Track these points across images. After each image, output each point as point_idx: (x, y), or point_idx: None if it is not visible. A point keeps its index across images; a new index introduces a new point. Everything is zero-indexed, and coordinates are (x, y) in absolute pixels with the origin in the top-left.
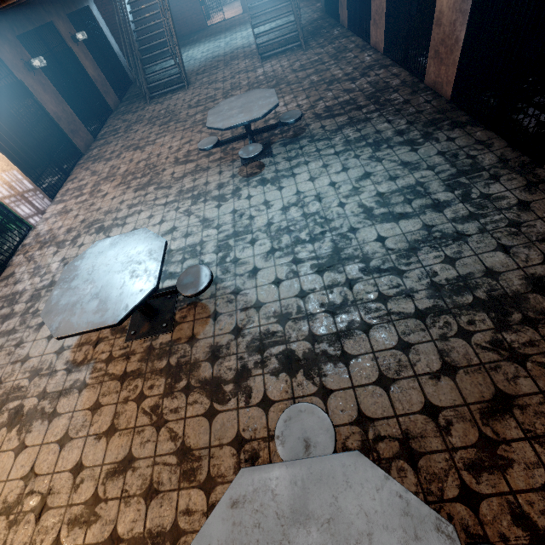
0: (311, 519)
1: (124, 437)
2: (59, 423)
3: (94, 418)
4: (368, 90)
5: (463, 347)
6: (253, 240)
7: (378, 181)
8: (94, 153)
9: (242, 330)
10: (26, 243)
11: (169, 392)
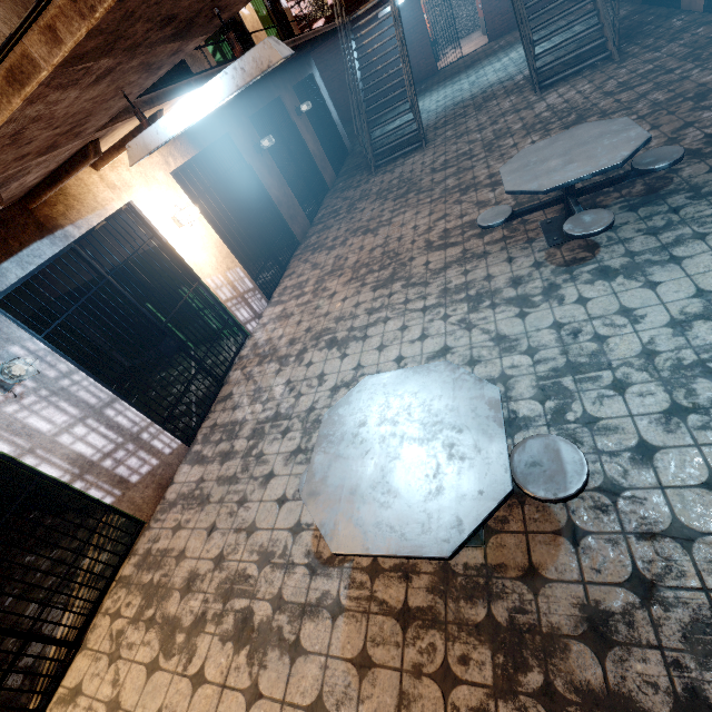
0: None
1: None
2: (306, 670)
3: (364, 687)
4: None
5: None
6: (618, 383)
7: None
8: (312, 241)
9: (656, 588)
10: (243, 354)
11: (505, 690)
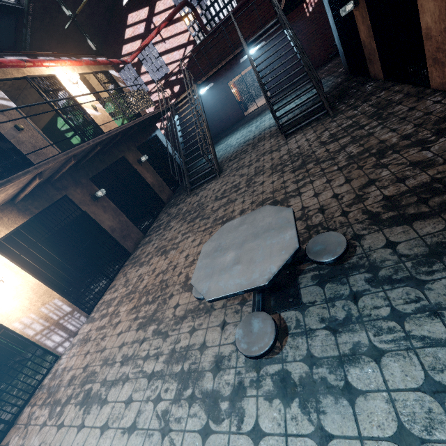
0: None
1: None
2: None
3: None
4: None
5: None
6: None
7: None
8: (137, 253)
9: None
10: (44, 383)
11: None
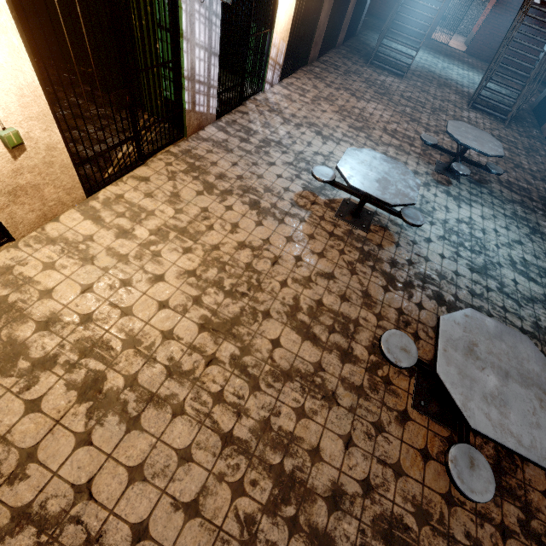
0: (503, 341)
1: (330, 263)
2: (286, 228)
3: (310, 241)
4: (542, 193)
5: None
6: (432, 222)
7: (526, 251)
8: (316, 70)
9: (413, 264)
10: (258, 99)
11: (361, 262)
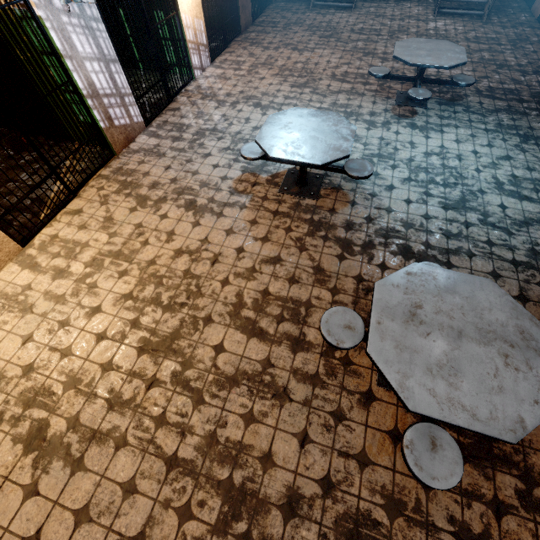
0: (456, 293)
1: (275, 246)
2: (225, 221)
3: (253, 228)
4: (535, 88)
5: (539, 292)
6: (394, 166)
7: (516, 166)
8: (251, 36)
9: (373, 220)
10: (189, 89)
11: (310, 234)
